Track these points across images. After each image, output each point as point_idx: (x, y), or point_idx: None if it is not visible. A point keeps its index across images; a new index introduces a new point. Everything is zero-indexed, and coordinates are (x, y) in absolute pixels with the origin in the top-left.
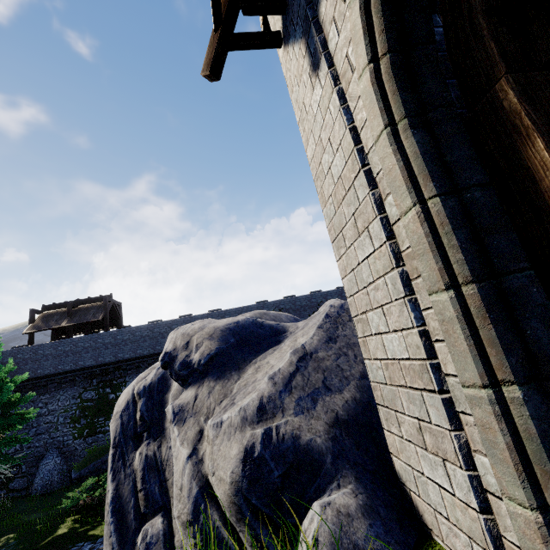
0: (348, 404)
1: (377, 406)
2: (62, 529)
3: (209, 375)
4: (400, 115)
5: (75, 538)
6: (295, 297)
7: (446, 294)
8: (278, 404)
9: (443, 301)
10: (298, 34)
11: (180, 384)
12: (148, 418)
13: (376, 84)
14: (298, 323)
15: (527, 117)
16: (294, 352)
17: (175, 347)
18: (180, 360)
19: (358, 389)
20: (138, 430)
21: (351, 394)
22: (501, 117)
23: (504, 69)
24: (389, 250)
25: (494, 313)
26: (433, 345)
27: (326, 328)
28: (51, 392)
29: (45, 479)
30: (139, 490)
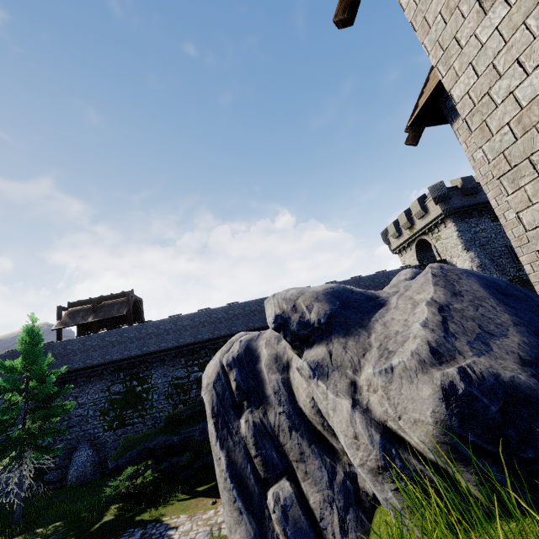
0: (522, 346)
1: None
2: (108, 517)
3: (333, 332)
4: None
5: (123, 524)
6: None
7: None
8: (450, 347)
9: None
10: None
11: (297, 345)
12: (244, 387)
13: None
14: (385, 290)
15: None
16: (428, 305)
17: (283, 310)
18: (296, 321)
19: (521, 334)
20: (236, 399)
21: (519, 338)
22: None
23: None
24: None
25: None
26: None
27: (442, 285)
28: (81, 386)
29: (79, 471)
30: (254, 456)
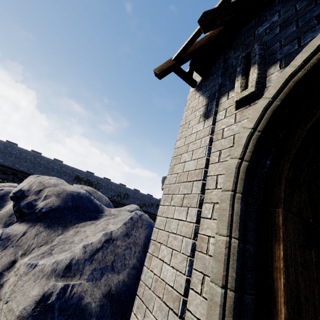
0: (119, 283)
1: (136, 296)
2: None
3: (43, 221)
4: (240, 191)
5: None
6: (110, 181)
7: (220, 289)
8: (81, 268)
9: (217, 291)
10: (206, 94)
11: (16, 216)
12: None
13: (237, 170)
14: (112, 210)
15: (282, 232)
16: (105, 234)
17: (30, 189)
18: (28, 201)
19: (128, 275)
20: None
21: (123, 277)
22: (272, 222)
23: (282, 206)
24: (194, 228)
25: (235, 311)
26: (189, 290)
27: (127, 226)
28: None
29: None
30: None
